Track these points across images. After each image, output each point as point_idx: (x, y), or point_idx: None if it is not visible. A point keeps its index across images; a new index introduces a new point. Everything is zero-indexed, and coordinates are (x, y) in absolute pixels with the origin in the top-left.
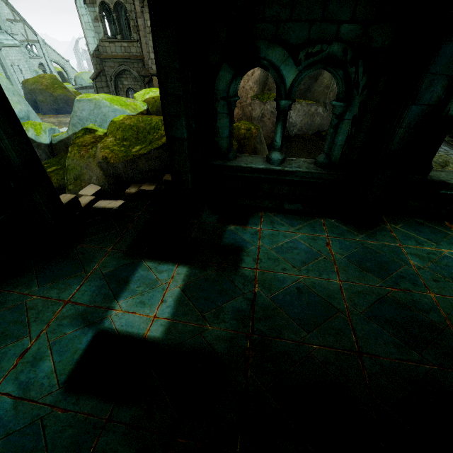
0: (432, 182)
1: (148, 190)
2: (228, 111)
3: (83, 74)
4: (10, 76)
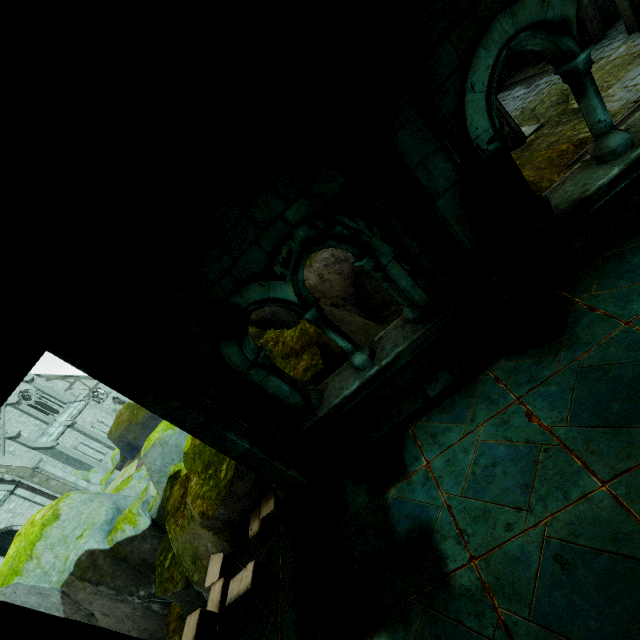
0: (566, 215)
1: (269, 512)
2: (266, 371)
3: None
4: (98, 437)
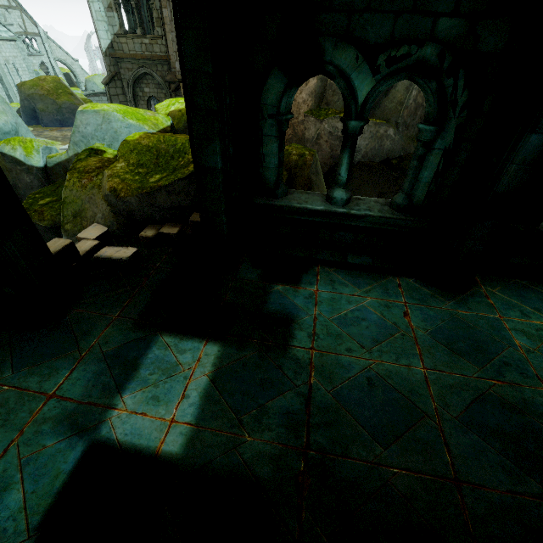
0: None
1: (170, 233)
2: (277, 133)
3: (95, 77)
4: (4, 77)
